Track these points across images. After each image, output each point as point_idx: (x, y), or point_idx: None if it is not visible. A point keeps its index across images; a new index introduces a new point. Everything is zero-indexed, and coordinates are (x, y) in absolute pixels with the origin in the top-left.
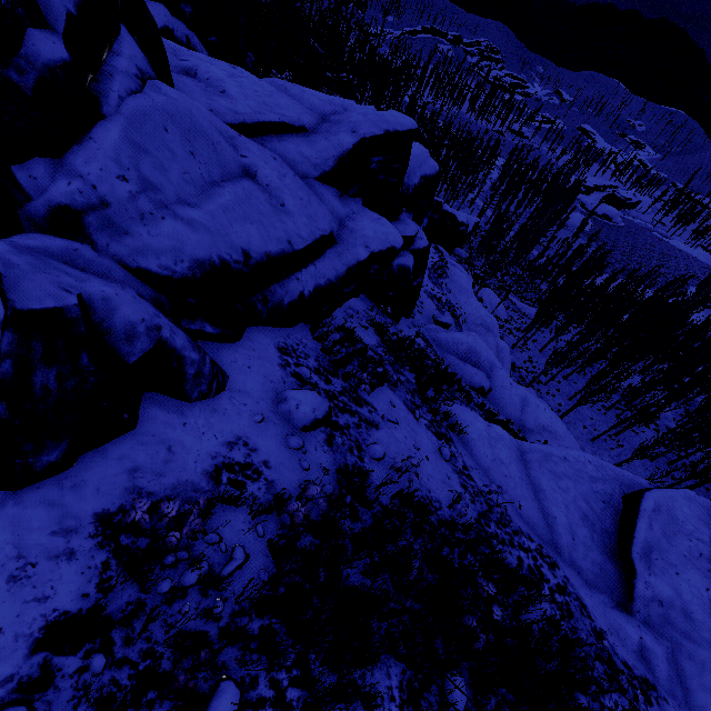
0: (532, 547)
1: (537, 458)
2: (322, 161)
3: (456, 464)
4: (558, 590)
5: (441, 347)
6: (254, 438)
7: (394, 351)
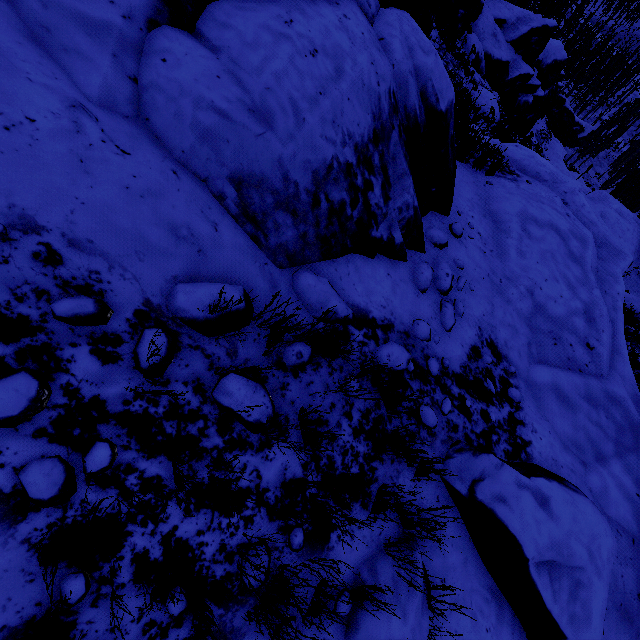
0: None
1: None
2: (514, 37)
3: None
4: None
5: None
6: None
7: None
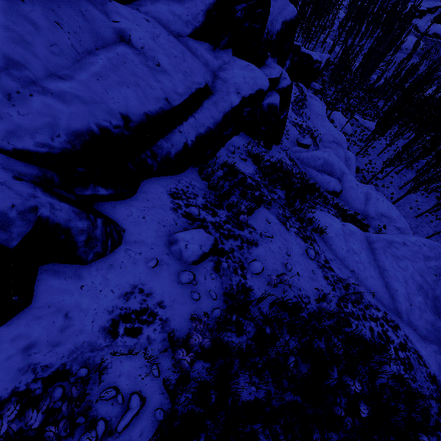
0: (379, 315)
1: (381, 246)
2: (192, 17)
3: (319, 261)
4: (400, 348)
5: (303, 163)
6: (149, 283)
7: (268, 175)
